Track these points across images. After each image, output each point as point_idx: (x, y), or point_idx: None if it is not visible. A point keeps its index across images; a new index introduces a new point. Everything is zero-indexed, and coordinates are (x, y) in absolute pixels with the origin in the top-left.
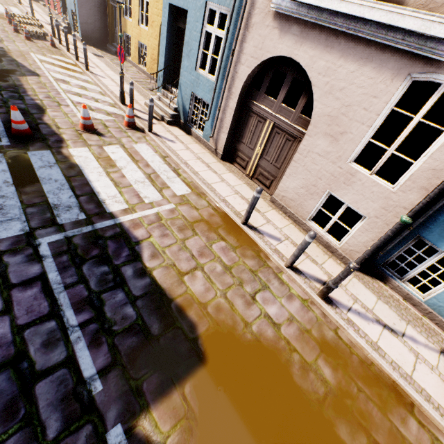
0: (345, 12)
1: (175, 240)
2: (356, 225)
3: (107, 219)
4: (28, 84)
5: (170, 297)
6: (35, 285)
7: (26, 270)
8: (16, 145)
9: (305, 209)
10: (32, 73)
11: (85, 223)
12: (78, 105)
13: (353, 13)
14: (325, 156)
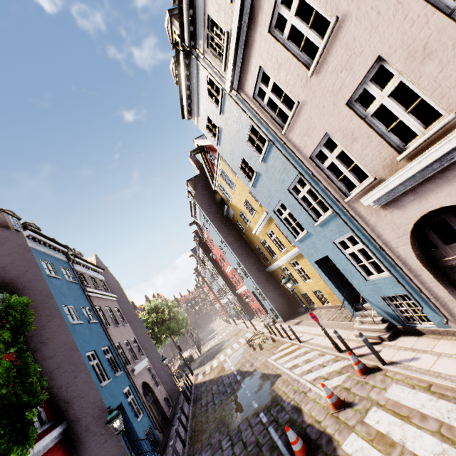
0: (431, 161)
1: None
2: None
3: None
4: (279, 390)
5: None
6: None
7: None
8: None
9: None
10: (276, 377)
11: None
12: (315, 382)
13: (438, 156)
14: None
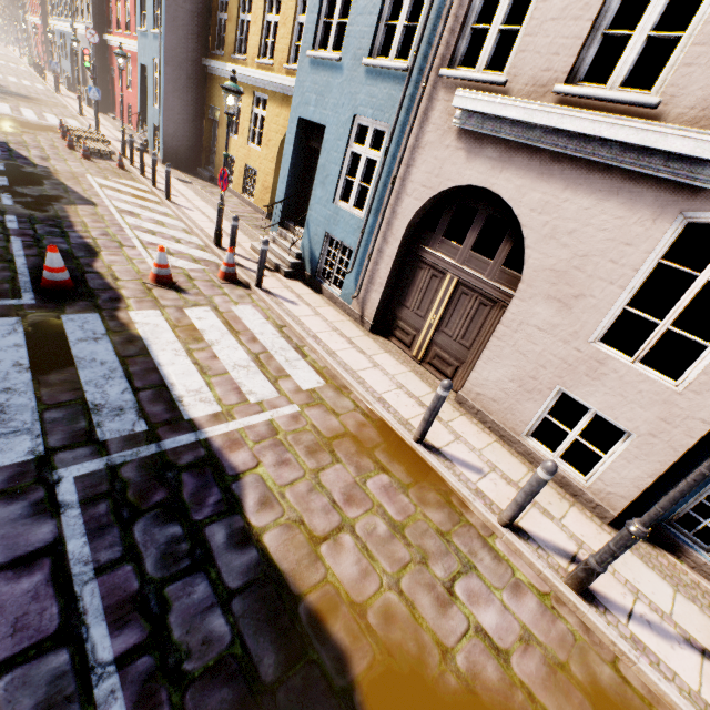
0: (571, 130)
1: (302, 471)
2: (614, 447)
3: (185, 432)
4: (77, 216)
5: (295, 592)
6: (38, 567)
7: (27, 535)
8: (46, 304)
9: (519, 416)
10: (85, 202)
11: (146, 438)
12: (150, 246)
13: (583, 131)
14: (550, 331)
